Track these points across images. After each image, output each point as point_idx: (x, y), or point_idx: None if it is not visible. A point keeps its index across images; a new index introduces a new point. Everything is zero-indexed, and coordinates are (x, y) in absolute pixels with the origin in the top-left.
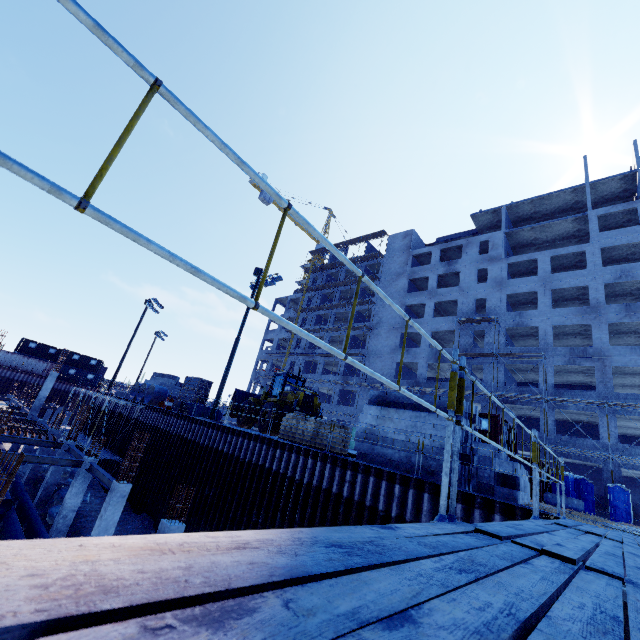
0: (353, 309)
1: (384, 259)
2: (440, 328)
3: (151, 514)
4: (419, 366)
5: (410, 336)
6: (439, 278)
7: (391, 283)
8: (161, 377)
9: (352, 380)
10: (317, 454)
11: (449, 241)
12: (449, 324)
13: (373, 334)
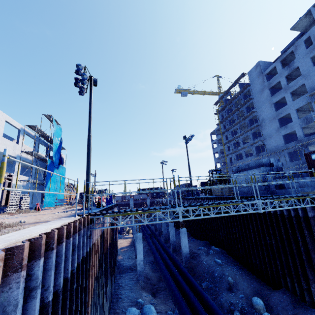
0: (137, 187)
1: (250, 86)
2: (300, 105)
3: (189, 232)
4: (296, 132)
5: (286, 117)
6: (288, 77)
7: (260, 96)
8: (178, 186)
9: (262, 154)
10: (221, 198)
11: (287, 50)
12: (305, 100)
13: (262, 127)
